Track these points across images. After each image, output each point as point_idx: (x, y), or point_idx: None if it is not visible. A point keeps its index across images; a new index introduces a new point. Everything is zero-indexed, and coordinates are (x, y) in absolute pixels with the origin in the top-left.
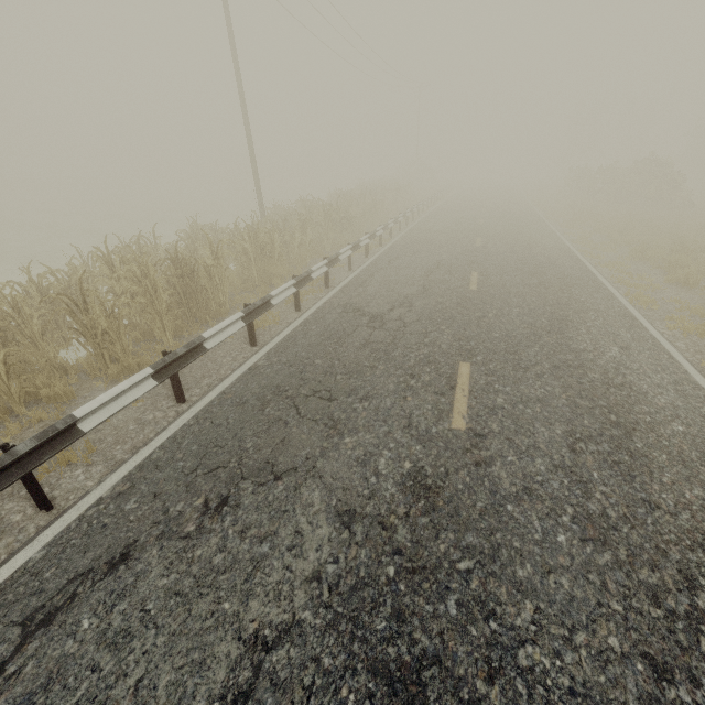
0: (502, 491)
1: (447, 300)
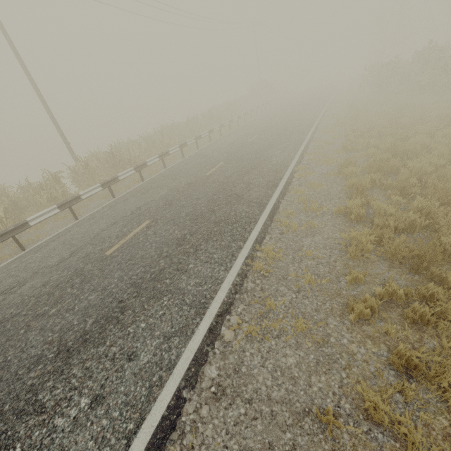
0: None
1: (58, 277)
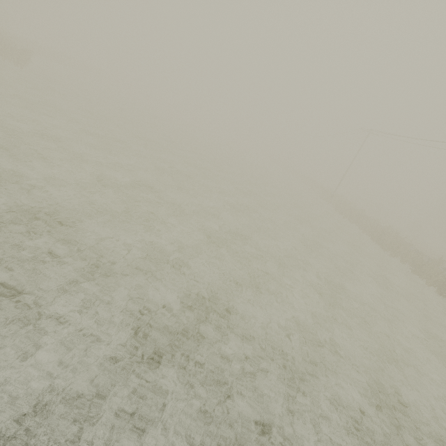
0: None
1: None
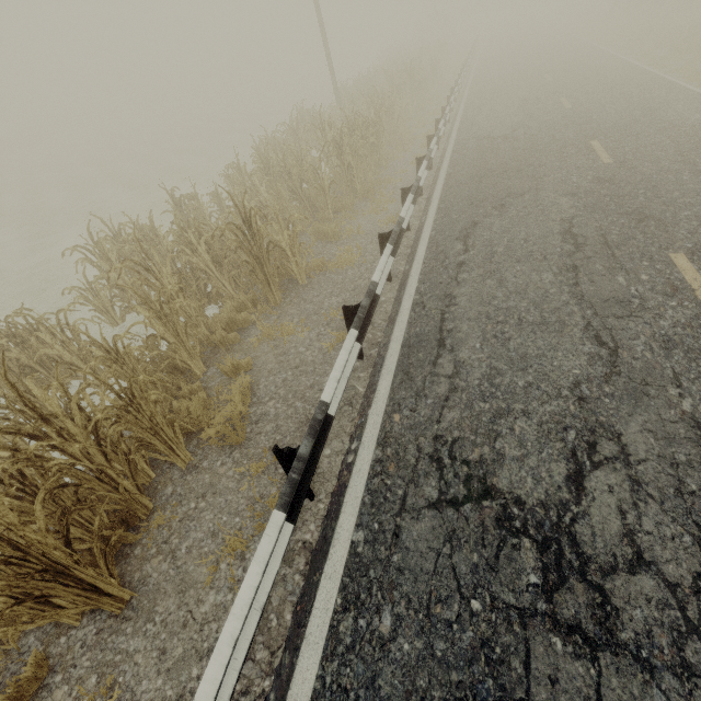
0: (648, 174)
1: (553, 117)
